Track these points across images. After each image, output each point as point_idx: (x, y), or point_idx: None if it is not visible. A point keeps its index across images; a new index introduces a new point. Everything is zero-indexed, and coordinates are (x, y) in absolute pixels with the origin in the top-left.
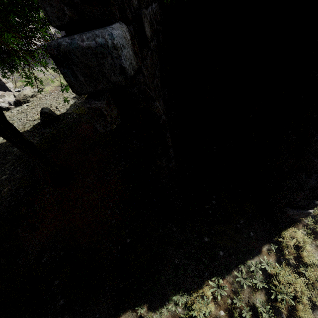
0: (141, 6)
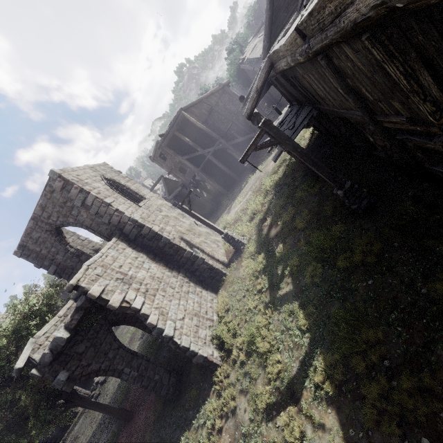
0: (82, 340)
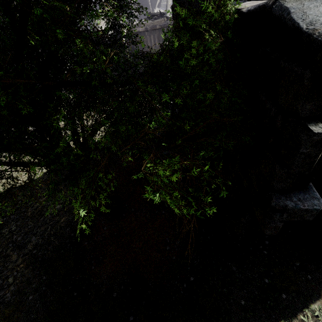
0: None
